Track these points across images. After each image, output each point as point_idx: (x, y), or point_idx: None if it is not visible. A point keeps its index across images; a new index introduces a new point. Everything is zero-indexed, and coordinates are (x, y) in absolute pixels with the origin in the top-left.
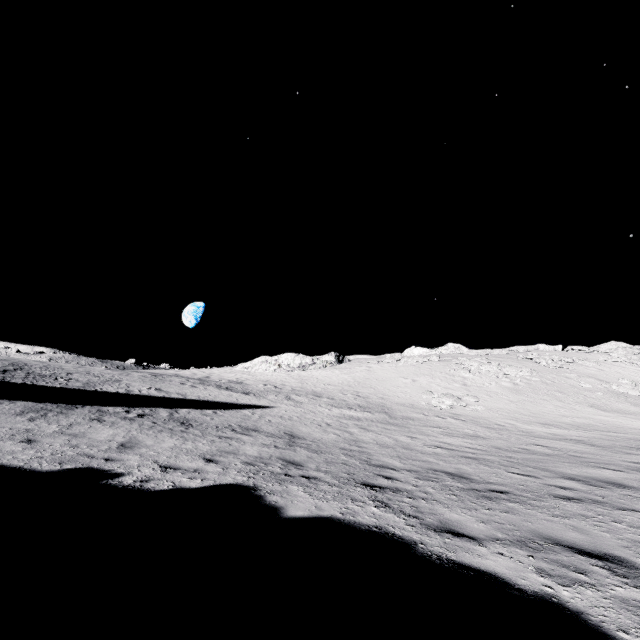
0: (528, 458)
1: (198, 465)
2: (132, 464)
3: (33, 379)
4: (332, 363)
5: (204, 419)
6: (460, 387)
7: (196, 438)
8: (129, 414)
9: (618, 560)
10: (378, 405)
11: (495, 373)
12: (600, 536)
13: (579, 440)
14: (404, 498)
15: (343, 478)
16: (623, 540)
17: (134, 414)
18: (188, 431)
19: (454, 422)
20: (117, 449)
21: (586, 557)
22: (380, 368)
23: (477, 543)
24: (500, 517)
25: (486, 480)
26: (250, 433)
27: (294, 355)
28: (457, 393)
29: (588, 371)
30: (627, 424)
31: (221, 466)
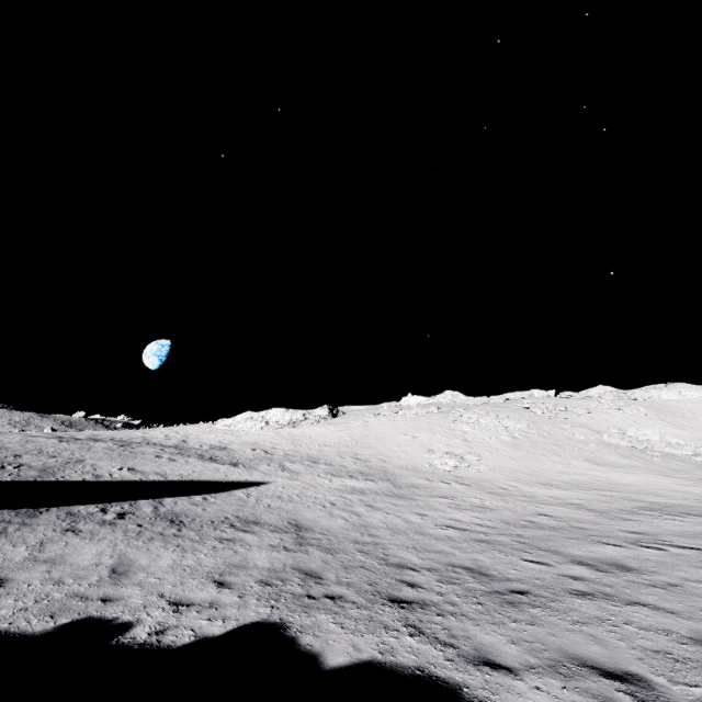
0: (537, 535)
1: (211, 594)
2: (136, 604)
3: None
4: (325, 418)
5: (195, 511)
6: (461, 443)
7: (195, 546)
8: (106, 515)
9: (636, 679)
10: (380, 470)
11: (495, 426)
12: (617, 647)
13: (579, 504)
14: (434, 616)
15: (368, 593)
16: (636, 649)
17: (112, 514)
18: (182, 534)
19: (459, 488)
20: (110, 579)
21: (610, 680)
22: (378, 423)
23: (515, 676)
24: (527, 632)
25: (504, 575)
26: (252, 528)
27: (284, 410)
28: (459, 451)
29: (581, 420)
30: (619, 479)
31: (237, 592)
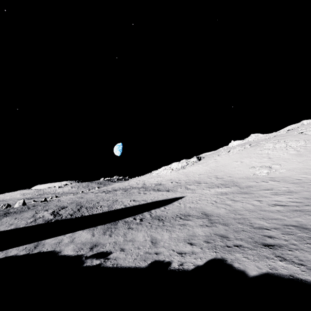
0: None
1: (190, 248)
2: (167, 254)
3: (90, 211)
4: (196, 161)
5: (164, 214)
6: (267, 160)
7: (172, 229)
8: (136, 220)
9: None
10: (230, 181)
11: (284, 147)
12: None
13: None
14: (287, 251)
15: (251, 242)
16: None
17: (138, 220)
18: (165, 224)
19: (273, 183)
20: (153, 245)
21: None
22: (221, 159)
23: None
24: None
25: None
26: (189, 218)
27: (177, 163)
28: (267, 164)
29: None
30: None
31: (198, 247)
